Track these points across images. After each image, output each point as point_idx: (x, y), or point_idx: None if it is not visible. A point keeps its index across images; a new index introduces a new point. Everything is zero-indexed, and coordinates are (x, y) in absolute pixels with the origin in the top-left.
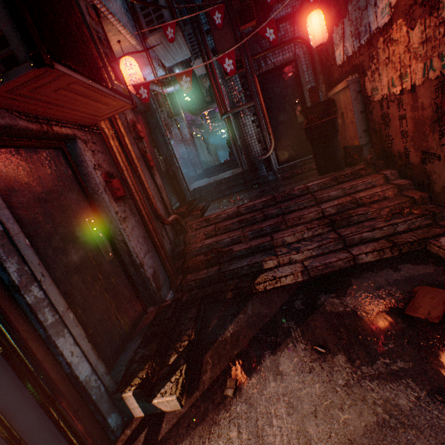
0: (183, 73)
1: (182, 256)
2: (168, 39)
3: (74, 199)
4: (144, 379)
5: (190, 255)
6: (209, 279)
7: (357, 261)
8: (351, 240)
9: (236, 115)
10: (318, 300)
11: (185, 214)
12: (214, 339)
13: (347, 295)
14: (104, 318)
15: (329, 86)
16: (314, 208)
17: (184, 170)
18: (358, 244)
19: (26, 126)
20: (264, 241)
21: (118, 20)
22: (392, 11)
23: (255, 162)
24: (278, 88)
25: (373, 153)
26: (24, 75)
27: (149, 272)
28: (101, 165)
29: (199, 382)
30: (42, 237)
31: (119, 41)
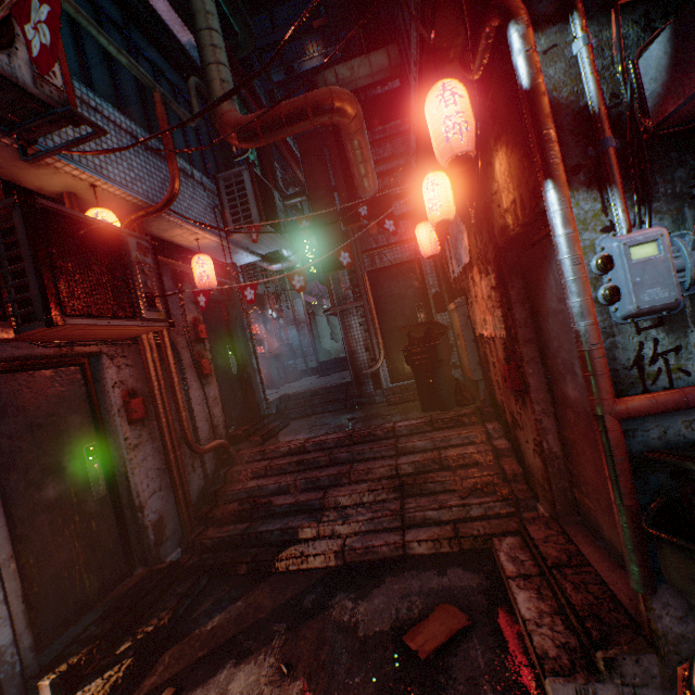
0: (248, 285)
1: (214, 499)
2: (252, 240)
3: (76, 422)
4: (73, 666)
5: (225, 499)
6: (230, 539)
7: (407, 550)
8: (412, 517)
9: (341, 312)
10: (332, 599)
11: (241, 438)
12: (190, 630)
13: (366, 599)
14: (63, 573)
15: (452, 297)
16: (391, 460)
17: (289, 361)
18: (420, 525)
19: (42, 352)
20: (314, 497)
21: (194, 226)
22: (468, 255)
23: (360, 374)
24: (396, 288)
25: (486, 394)
26: (38, 329)
27: (151, 518)
28: (124, 382)
29: (138, 687)
30: (20, 468)
31: (197, 239)
